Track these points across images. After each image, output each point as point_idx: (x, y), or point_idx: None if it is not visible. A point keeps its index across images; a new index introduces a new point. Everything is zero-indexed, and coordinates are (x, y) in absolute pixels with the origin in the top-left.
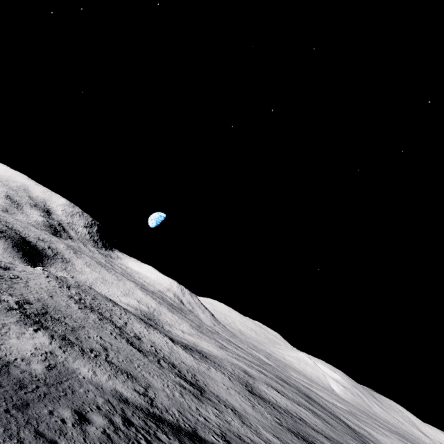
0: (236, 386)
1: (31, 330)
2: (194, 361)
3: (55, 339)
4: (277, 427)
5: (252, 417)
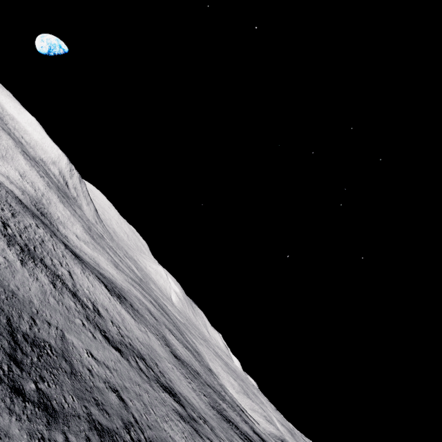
0: (168, 353)
1: None
2: (137, 327)
3: None
4: (216, 417)
5: (210, 419)
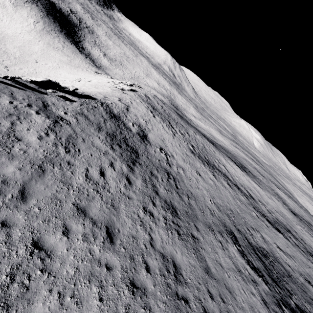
0: (289, 213)
1: None
2: (266, 196)
3: None
4: None
5: None
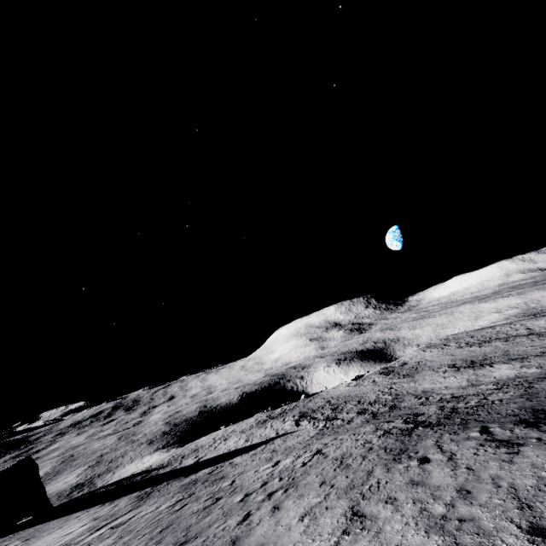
0: None
1: (489, 368)
2: None
3: (509, 362)
4: None
5: None
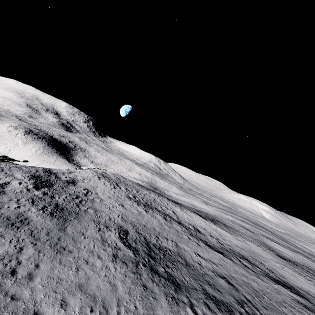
0: (272, 255)
1: None
2: (234, 238)
3: None
4: None
5: None
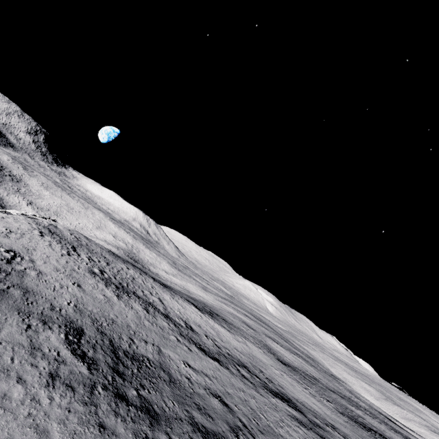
0: (273, 360)
1: None
2: (234, 338)
3: None
4: (349, 424)
5: (341, 426)
